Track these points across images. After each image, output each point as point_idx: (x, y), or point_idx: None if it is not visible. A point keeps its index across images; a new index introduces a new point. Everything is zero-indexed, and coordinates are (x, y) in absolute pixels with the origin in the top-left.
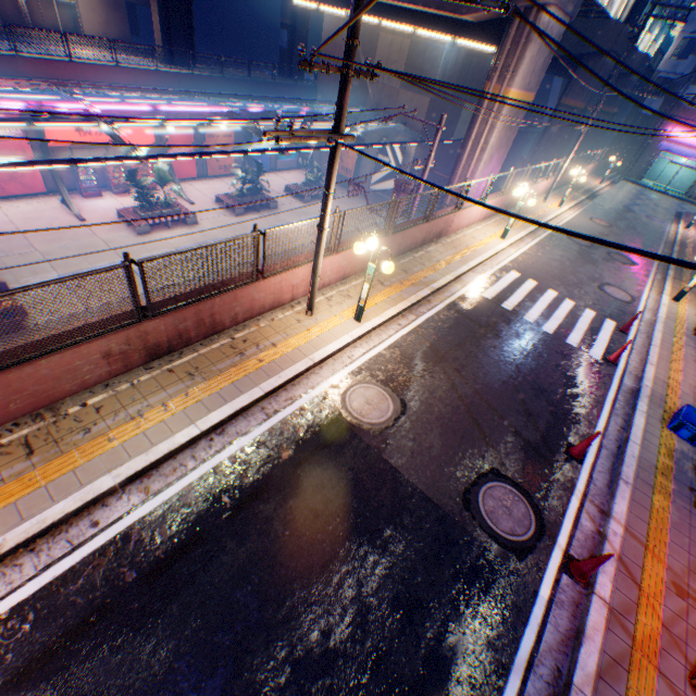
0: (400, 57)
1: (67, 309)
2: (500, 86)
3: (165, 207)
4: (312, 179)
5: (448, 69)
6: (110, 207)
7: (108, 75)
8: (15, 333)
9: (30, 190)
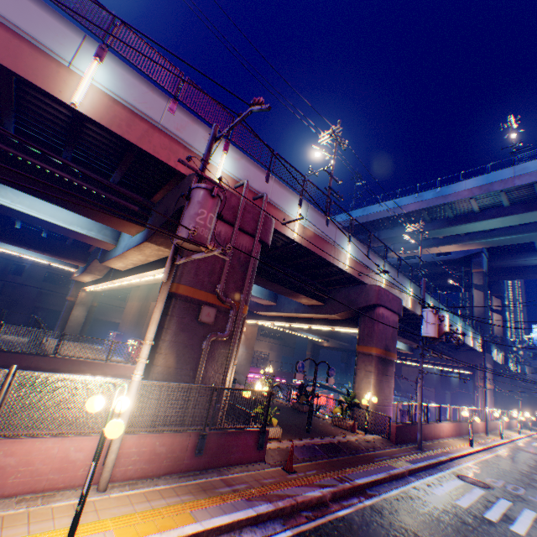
0: (413, 373)
1: None
2: (481, 382)
3: None
4: None
5: (436, 377)
6: None
7: (319, 379)
8: None
9: None
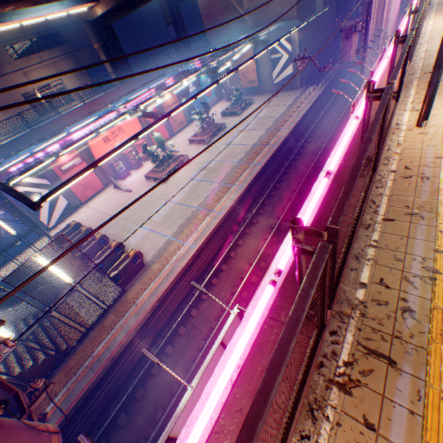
0: None
1: (158, 243)
2: None
3: (168, 159)
4: (235, 99)
5: None
6: (138, 177)
7: (104, 101)
8: (141, 270)
9: (96, 190)
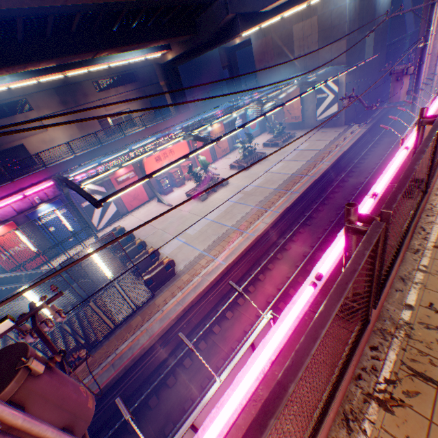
0: (312, 30)
1: (190, 255)
2: None
3: (209, 180)
4: (277, 132)
5: (351, 15)
6: (179, 194)
7: (162, 127)
8: (171, 278)
9: (142, 201)
